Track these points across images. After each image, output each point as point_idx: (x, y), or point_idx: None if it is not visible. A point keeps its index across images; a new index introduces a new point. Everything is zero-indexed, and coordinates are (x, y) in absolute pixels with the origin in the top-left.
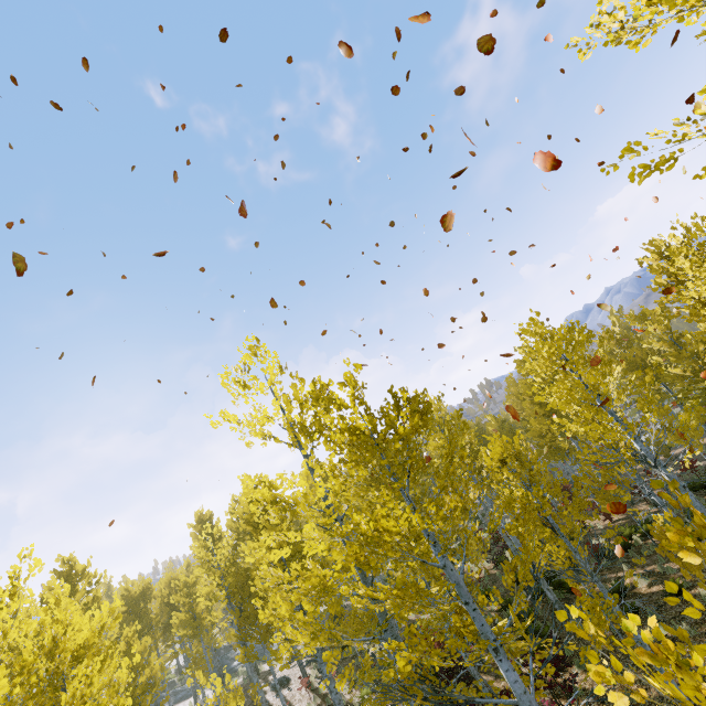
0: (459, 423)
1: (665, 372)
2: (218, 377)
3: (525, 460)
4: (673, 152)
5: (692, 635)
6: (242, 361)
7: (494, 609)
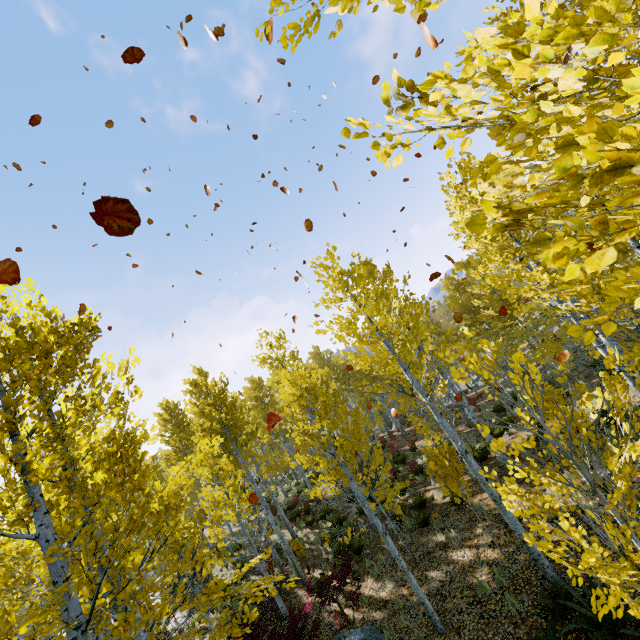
0: (329, 360)
1: (484, 313)
2: None
3: (319, 393)
4: (316, 4)
5: (458, 540)
6: None
7: (329, 526)
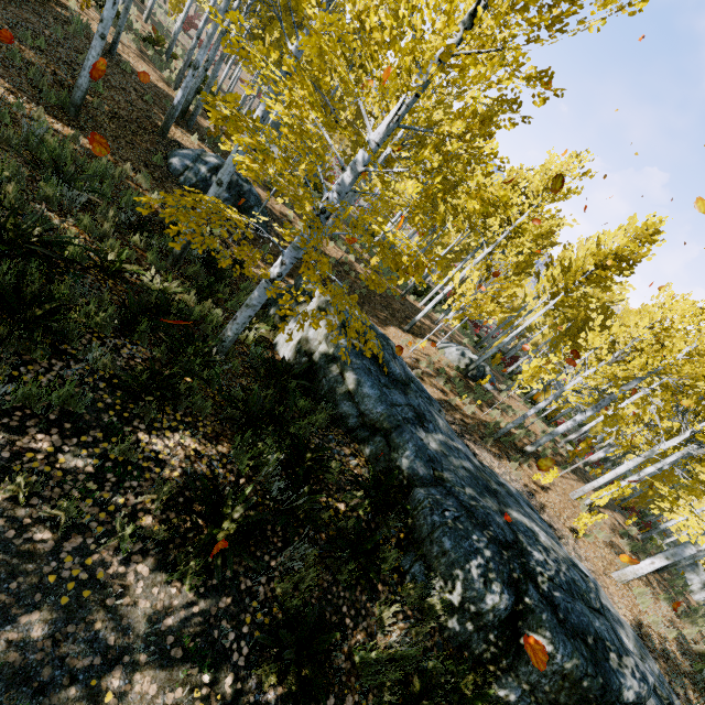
0: None
1: None
2: None
3: None
4: None
5: None
6: None
7: None
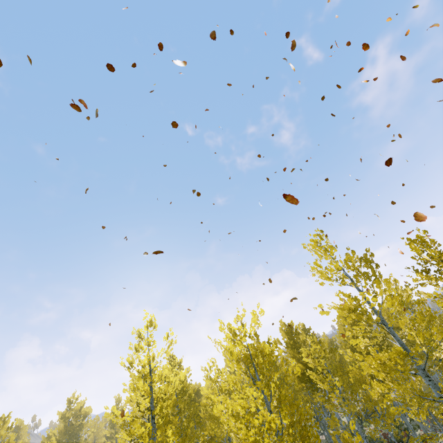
0: None
1: None
2: (310, 246)
3: None
4: None
5: None
6: (316, 240)
7: None
